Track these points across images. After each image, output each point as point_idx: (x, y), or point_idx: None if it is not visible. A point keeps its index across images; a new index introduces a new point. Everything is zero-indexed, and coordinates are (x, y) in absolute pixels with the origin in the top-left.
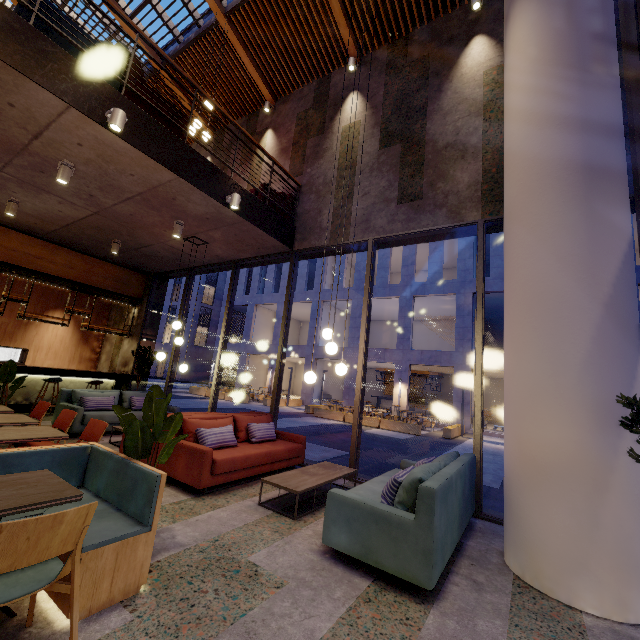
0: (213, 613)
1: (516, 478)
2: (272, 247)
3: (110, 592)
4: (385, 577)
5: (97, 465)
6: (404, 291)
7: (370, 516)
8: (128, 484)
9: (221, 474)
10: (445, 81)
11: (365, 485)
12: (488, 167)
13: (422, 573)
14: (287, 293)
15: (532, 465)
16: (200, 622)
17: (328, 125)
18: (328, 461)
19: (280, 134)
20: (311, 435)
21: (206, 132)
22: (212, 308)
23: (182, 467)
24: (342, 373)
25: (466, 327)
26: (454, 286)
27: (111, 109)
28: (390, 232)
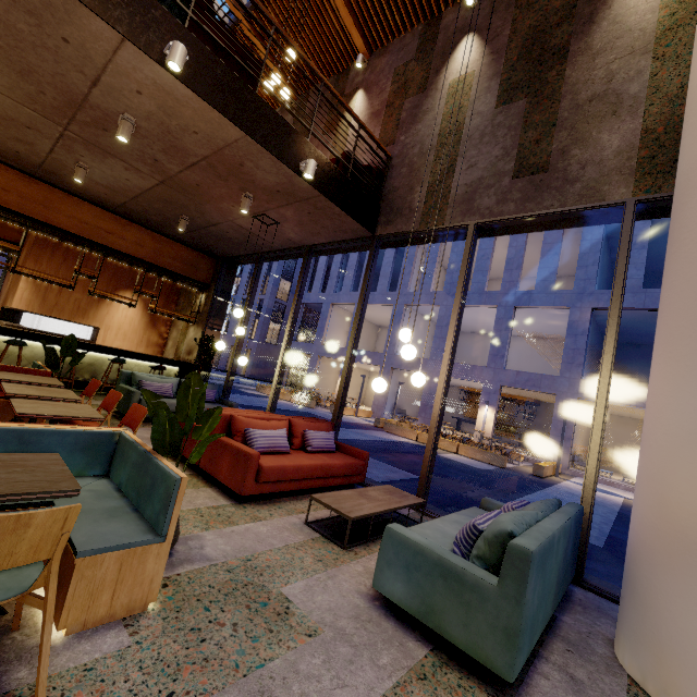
0: (225, 656)
1: (649, 551)
2: (350, 231)
3: (110, 606)
4: (448, 647)
5: (122, 455)
6: (504, 300)
7: (436, 568)
8: (147, 482)
9: (267, 482)
10: (600, 8)
11: (434, 523)
12: (652, 125)
13: (500, 657)
14: (363, 286)
15: (679, 539)
16: (207, 665)
17: (432, 80)
18: (393, 483)
19: (372, 95)
20: (378, 451)
21: (285, 89)
22: (286, 304)
23: (226, 468)
24: (419, 384)
25: (578, 349)
26: (568, 298)
27: (170, 42)
28: (499, 215)
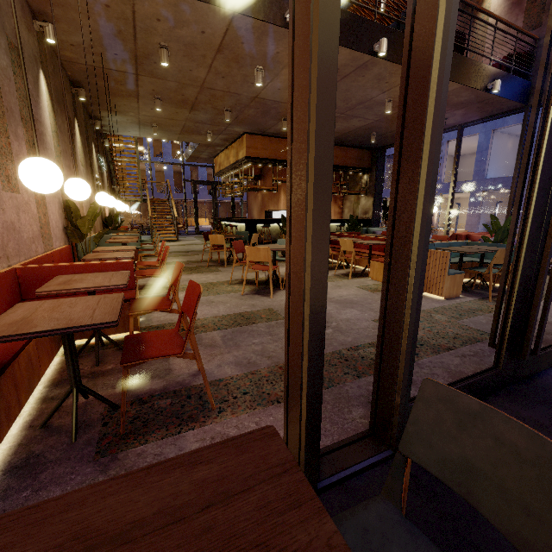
0: None
1: None
2: (506, 108)
3: None
4: None
5: None
6: None
7: None
8: None
9: None
10: None
11: None
12: None
13: None
14: (520, 143)
15: None
16: None
17: None
18: None
19: None
20: None
21: None
22: None
23: None
24: None
25: None
26: None
27: None
28: None
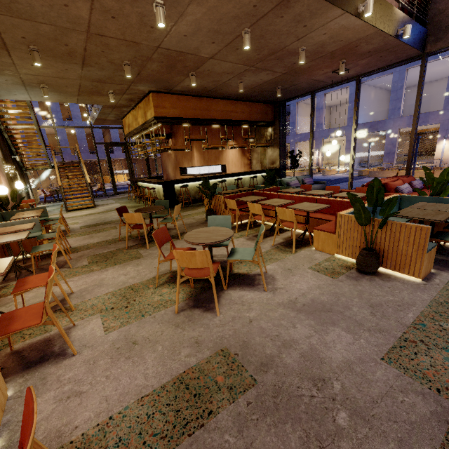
0: None
1: None
2: (405, 56)
3: None
4: None
5: (410, 202)
6: None
7: None
8: None
9: None
10: None
11: None
12: None
13: None
14: (419, 91)
15: None
16: None
17: None
18: None
19: None
20: None
21: None
22: None
23: None
24: None
25: None
26: None
27: (367, 2)
28: None
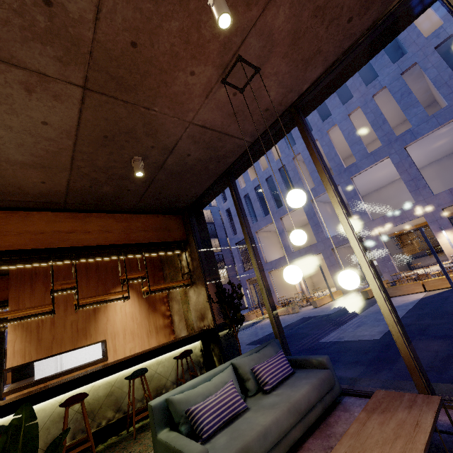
0: None
1: None
2: None
3: None
4: None
5: None
6: (390, 149)
7: None
8: None
9: None
10: None
11: None
12: None
13: None
14: None
15: None
16: None
17: None
18: None
19: None
20: None
21: None
22: (222, 253)
23: None
24: None
25: None
26: (449, 112)
27: None
28: None
